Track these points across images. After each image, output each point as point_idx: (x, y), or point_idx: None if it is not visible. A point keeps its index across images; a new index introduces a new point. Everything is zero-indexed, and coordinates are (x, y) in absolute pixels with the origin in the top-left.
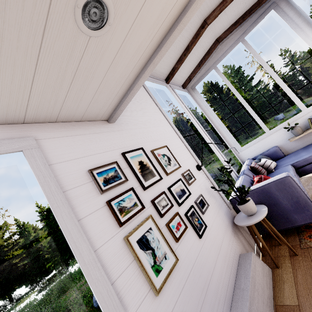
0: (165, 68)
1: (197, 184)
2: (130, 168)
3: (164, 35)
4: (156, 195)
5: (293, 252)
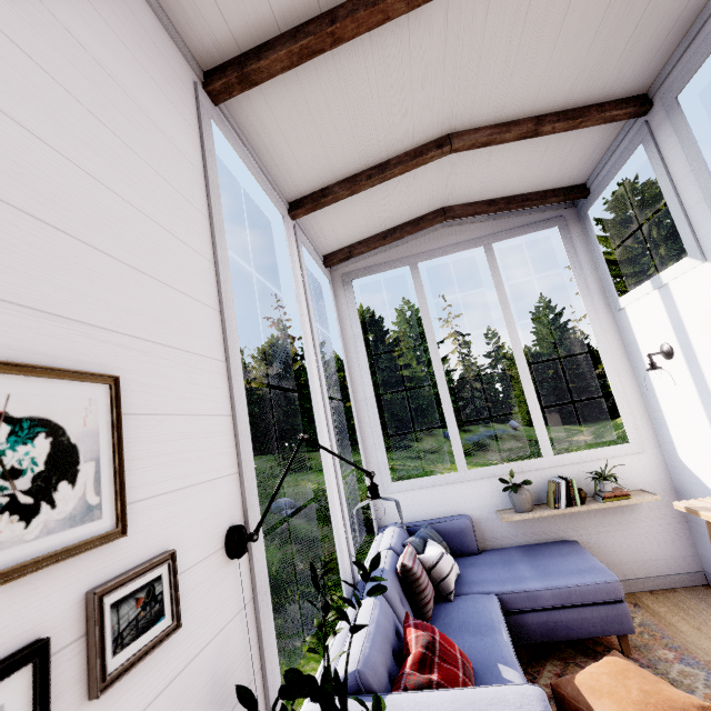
0: (305, 171)
1: (172, 660)
2: None
3: None
4: None
5: None
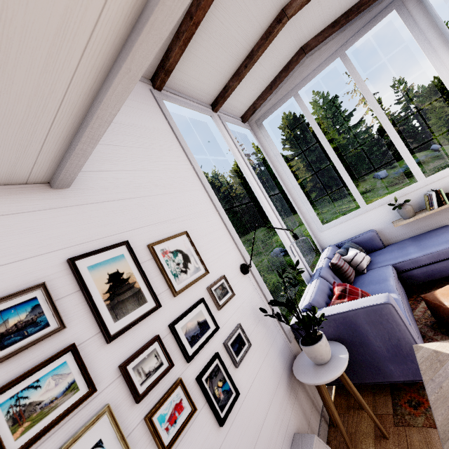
0: (211, 86)
1: (236, 303)
2: (82, 294)
3: (143, 1)
4: (138, 348)
5: (382, 432)
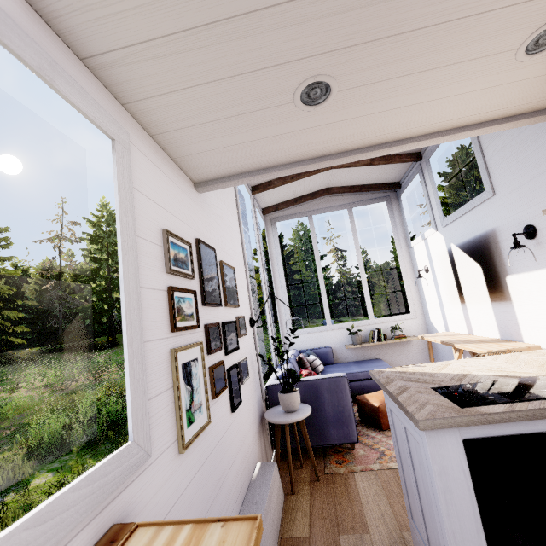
0: None
1: (245, 342)
2: (198, 265)
3: (332, 153)
4: (210, 322)
5: (317, 475)
